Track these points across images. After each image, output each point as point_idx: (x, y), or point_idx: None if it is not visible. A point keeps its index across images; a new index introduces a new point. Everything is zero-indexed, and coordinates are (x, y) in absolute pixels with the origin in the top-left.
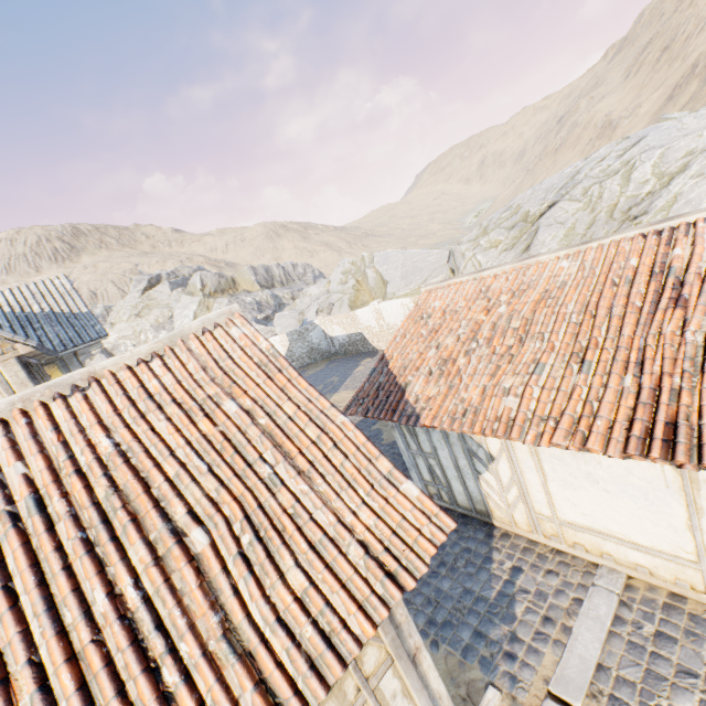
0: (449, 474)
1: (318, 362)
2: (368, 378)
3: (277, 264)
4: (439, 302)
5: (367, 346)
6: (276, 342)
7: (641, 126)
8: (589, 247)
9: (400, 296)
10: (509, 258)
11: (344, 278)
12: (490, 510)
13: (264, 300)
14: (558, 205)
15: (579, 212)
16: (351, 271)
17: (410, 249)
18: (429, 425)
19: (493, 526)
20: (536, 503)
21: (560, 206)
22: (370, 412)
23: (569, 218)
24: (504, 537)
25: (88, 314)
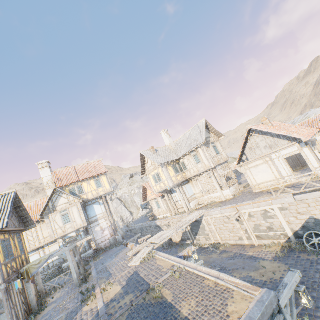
0: None
1: None
2: None
3: None
4: None
5: (238, 173)
6: None
7: None
8: (316, 115)
9: None
10: None
11: None
12: None
13: None
14: None
15: None
16: None
17: None
18: None
19: None
20: None
21: None
22: None
23: None
24: None
25: None
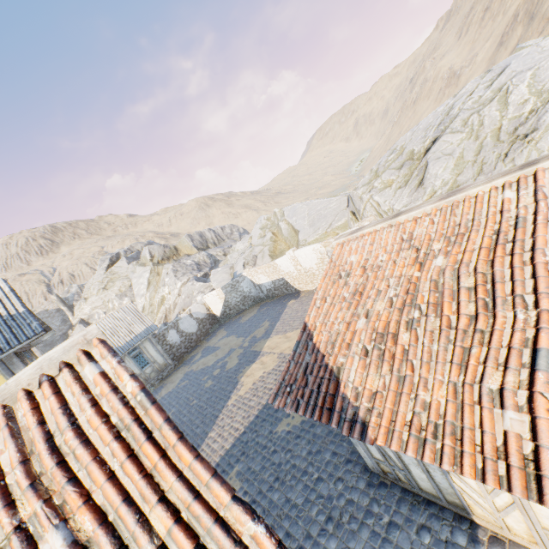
0: (406, 459)
1: (251, 307)
2: (293, 356)
3: (208, 229)
4: (355, 256)
5: (290, 289)
6: (213, 296)
7: (480, 70)
8: (540, 168)
9: (311, 241)
10: (405, 194)
11: (262, 232)
12: (467, 505)
13: (201, 260)
14: (442, 139)
15: (464, 141)
16: (267, 226)
17: (313, 200)
18: (384, 444)
19: (474, 524)
20: (544, 518)
21: (444, 140)
22: (300, 408)
23: (456, 149)
24: (496, 545)
25: (25, 313)
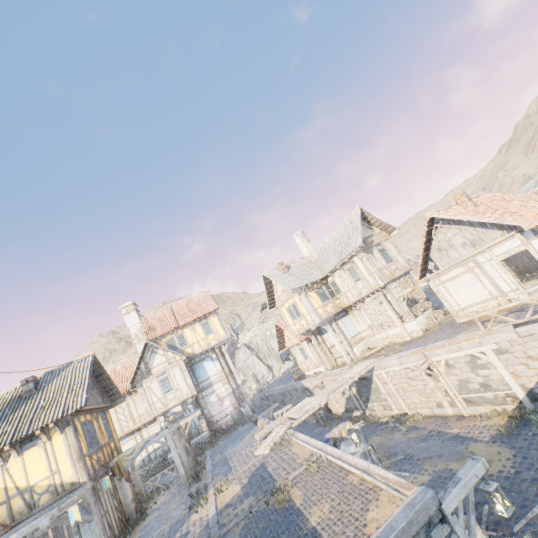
0: None
1: None
2: None
3: None
4: None
5: None
6: None
7: None
8: None
9: None
10: None
11: None
12: None
13: None
14: None
15: None
16: None
17: None
18: None
19: None
20: None
21: None
22: None
23: None
24: None
25: None
